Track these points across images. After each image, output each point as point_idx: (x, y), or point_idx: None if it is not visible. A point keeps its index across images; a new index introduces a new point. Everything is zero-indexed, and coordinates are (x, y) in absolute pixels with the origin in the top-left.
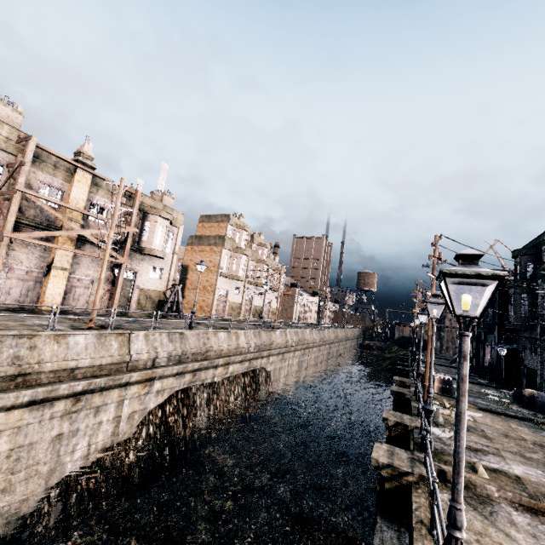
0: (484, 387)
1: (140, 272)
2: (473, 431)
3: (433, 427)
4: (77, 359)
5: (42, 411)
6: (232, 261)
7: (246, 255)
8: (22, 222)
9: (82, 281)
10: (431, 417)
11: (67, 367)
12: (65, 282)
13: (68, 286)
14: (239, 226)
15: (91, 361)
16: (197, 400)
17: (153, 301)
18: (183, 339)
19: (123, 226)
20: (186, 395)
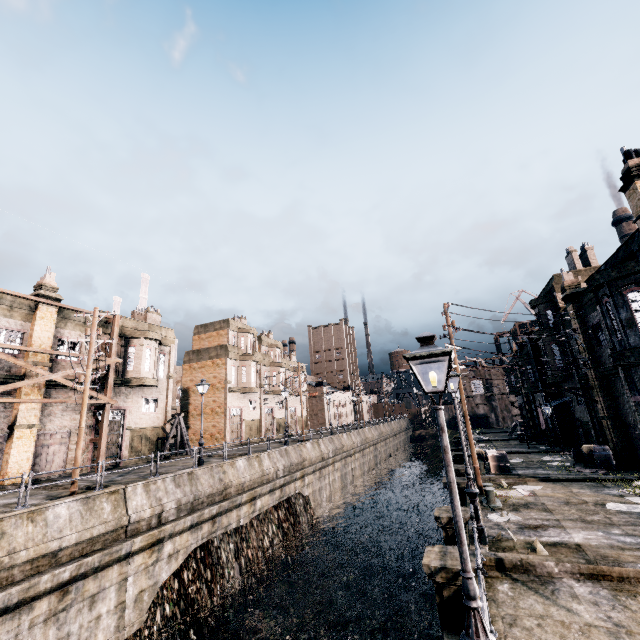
0: (545, 455)
1: (129, 408)
2: (533, 506)
3: (490, 513)
4: (60, 537)
5: (18, 620)
6: (241, 371)
7: (256, 362)
8: None
9: (55, 436)
10: (476, 501)
11: (48, 551)
12: (34, 442)
13: (38, 446)
14: (242, 329)
15: (78, 536)
16: (223, 555)
17: (151, 441)
18: (193, 480)
19: (101, 358)
20: (206, 552)
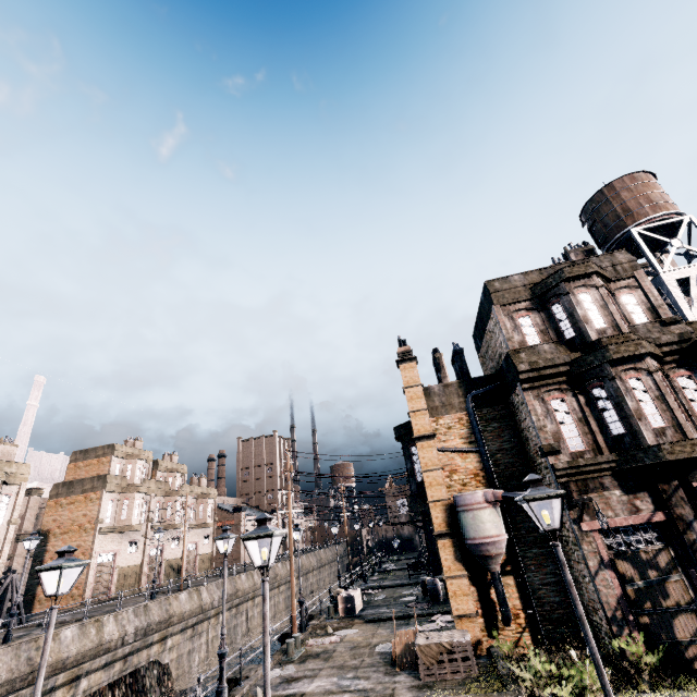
0: (412, 587)
1: None
2: (322, 655)
3: (277, 668)
4: None
5: None
6: (122, 505)
7: (144, 492)
8: None
9: None
10: (223, 661)
11: None
12: None
13: None
14: (131, 455)
15: None
16: None
17: None
18: None
19: None
20: None
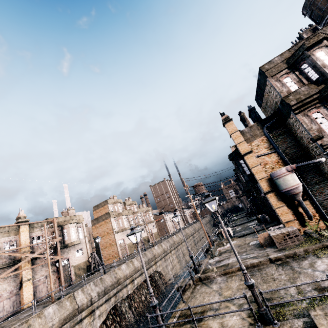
0: (251, 222)
1: (70, 257)
2: (227, 251)
3: (211, 259)
4: (52, 320)
5: None
6: (119, 221)
7: (125, 215)
8: (0, 268)
9: (40, 280)
10: (193, 259)
11: (48, 327)
12: (32, 286)
13: (34, 287)
14: (114, 202)
15: (59, 318)
16: (123, 309)
17: (84, 269)
18: (102, 281)
19: (52, 240)
20: (115, 310)
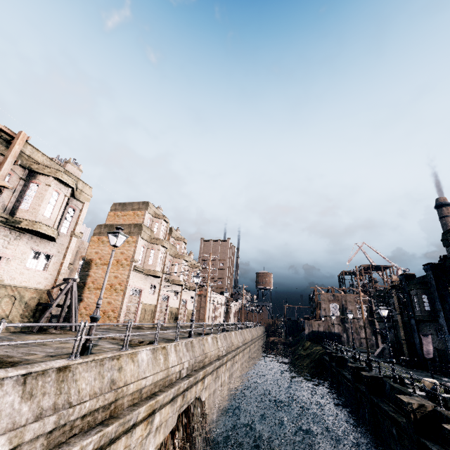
0: None
1: (7, 257)
2: None
3: None
4: None
5: None
6: (149, 253)
7: (165, 248)
8: None
9: None
10: None
11: None
12: None
13: None
14: (158, 215)
15: None
16: None
17: (27, 306)
18: (64, 382)
19: None
20: None
